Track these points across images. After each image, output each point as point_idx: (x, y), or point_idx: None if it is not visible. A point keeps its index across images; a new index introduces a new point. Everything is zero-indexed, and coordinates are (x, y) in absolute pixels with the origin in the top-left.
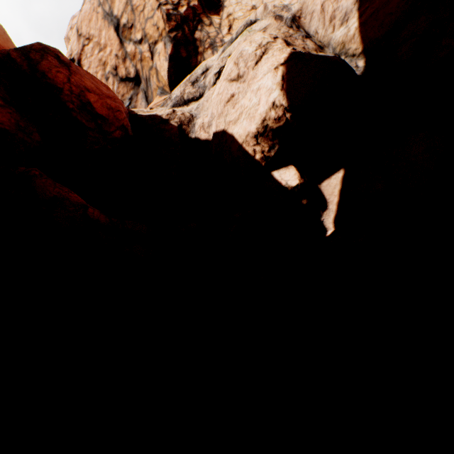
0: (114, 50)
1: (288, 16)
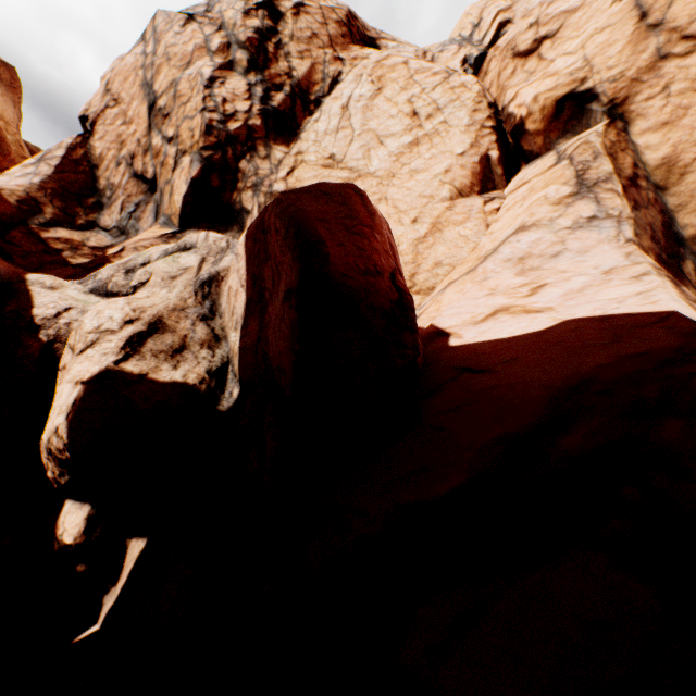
0: (139, 132)
1: (202, 275)
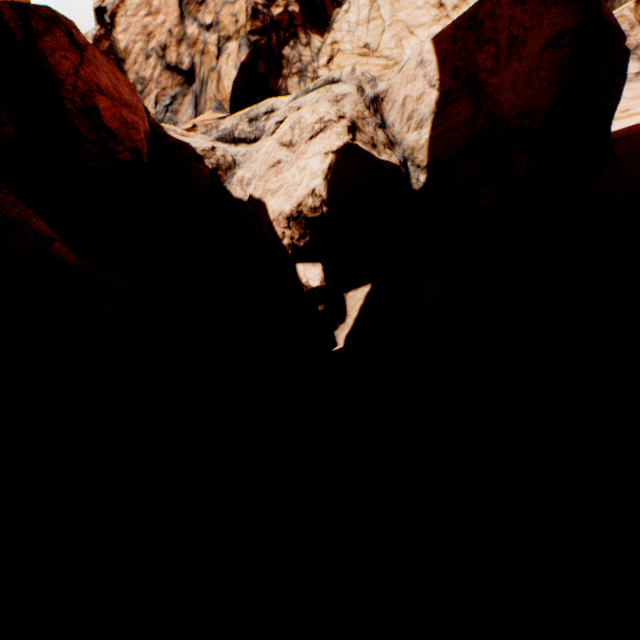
0: (169, 22)
1: (369, 94)
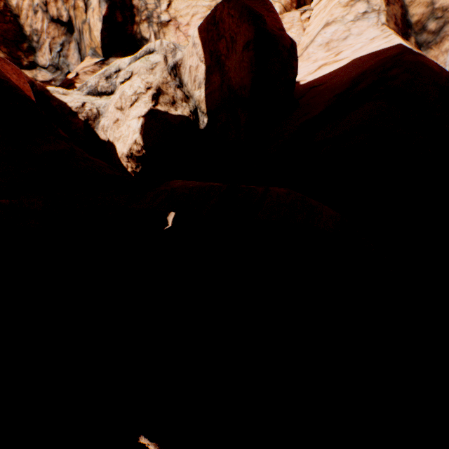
0: None
1: (170, 64)
